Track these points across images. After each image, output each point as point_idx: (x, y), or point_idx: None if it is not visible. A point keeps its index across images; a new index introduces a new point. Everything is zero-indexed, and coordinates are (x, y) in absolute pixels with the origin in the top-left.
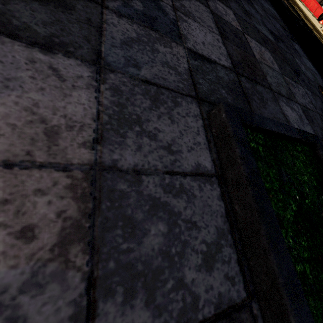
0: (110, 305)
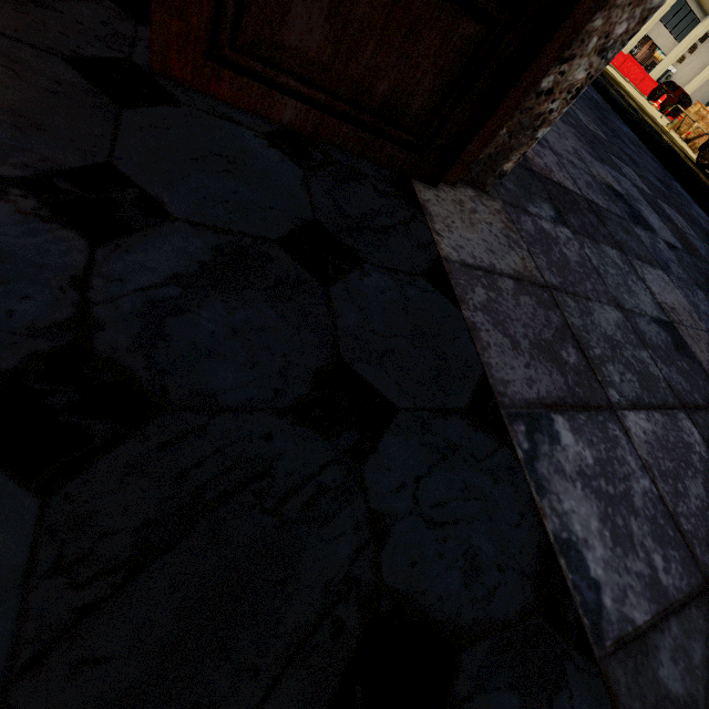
0: None
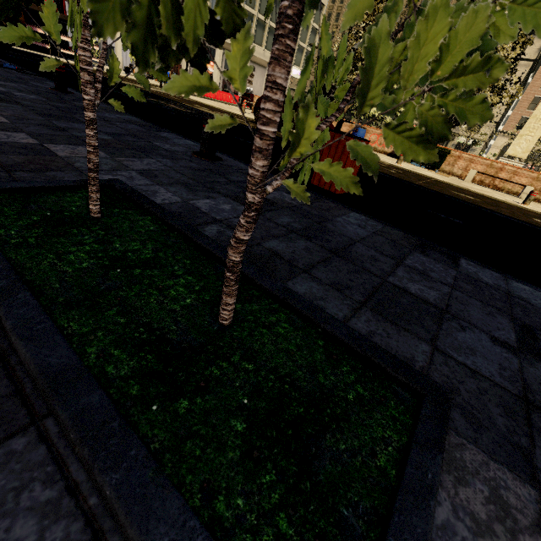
0: None
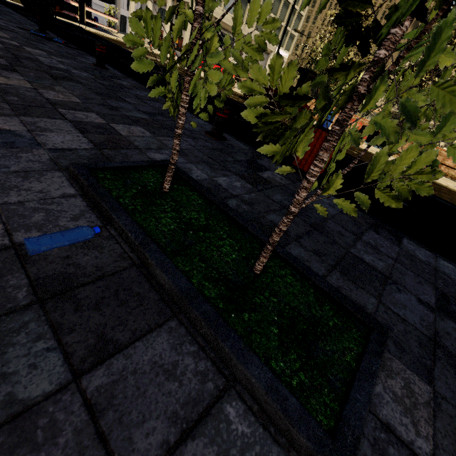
0: (19, 233)
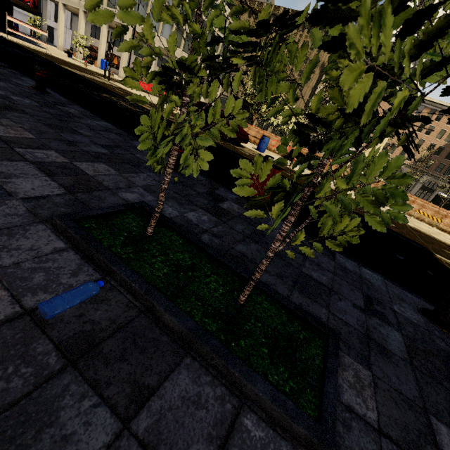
0: (26, 298)
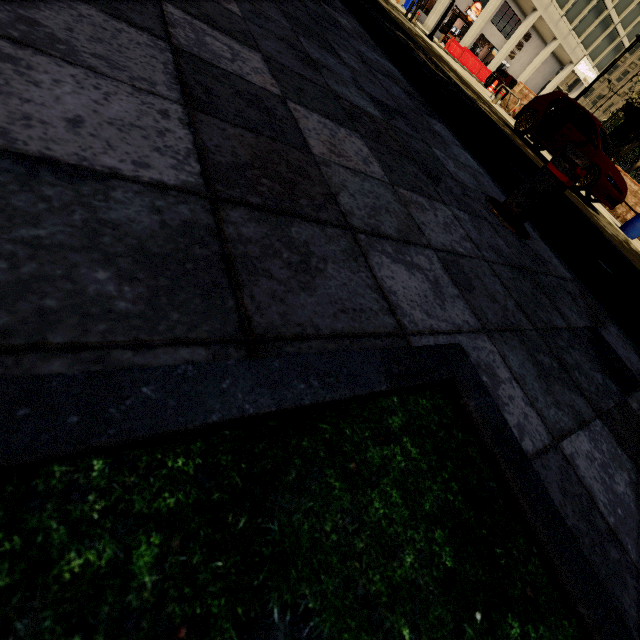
0: None
